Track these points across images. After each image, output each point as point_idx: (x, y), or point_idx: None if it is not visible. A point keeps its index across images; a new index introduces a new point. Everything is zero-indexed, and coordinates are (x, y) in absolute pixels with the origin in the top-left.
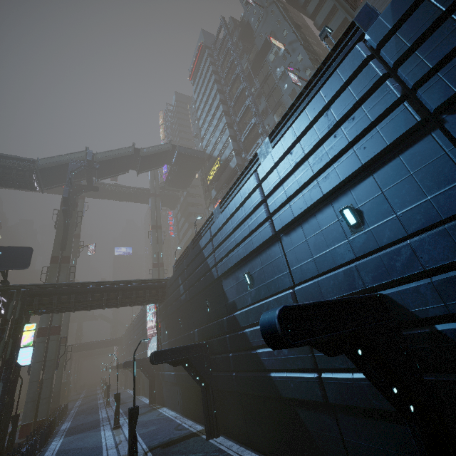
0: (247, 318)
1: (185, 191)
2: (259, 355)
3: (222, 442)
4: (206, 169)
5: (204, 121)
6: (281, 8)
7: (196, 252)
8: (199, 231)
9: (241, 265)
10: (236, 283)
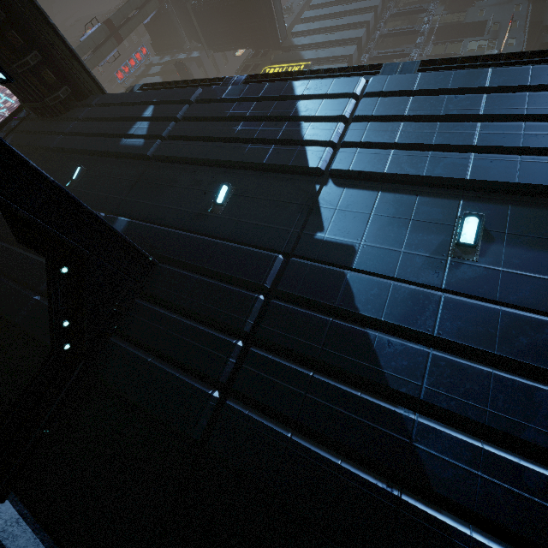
0: (414, 310)
1: (206, 49)
2: (415, 431)
3: (11, 543)
4: (265, 59)
5: (325, 6)
6: (530, 15)
7: (266, 92)
8: (294, 71)
9: (449, 192)
10: (396, 216)
